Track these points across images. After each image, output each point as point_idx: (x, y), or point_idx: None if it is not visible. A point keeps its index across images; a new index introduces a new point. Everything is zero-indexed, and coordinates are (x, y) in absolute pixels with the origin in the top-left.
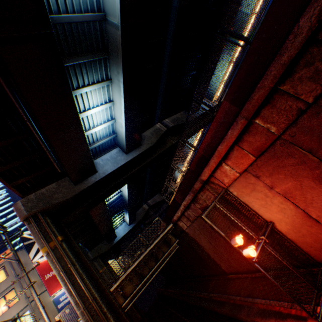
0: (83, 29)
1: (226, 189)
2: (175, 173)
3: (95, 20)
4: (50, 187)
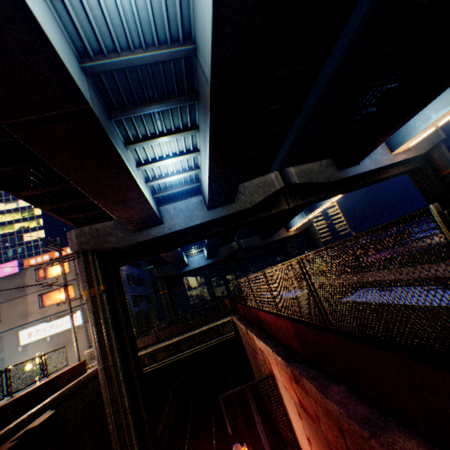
0: (156, 66)
1: (273, 374)
2: (292, 220)
3: (175, 58)
4: (106, 224)
